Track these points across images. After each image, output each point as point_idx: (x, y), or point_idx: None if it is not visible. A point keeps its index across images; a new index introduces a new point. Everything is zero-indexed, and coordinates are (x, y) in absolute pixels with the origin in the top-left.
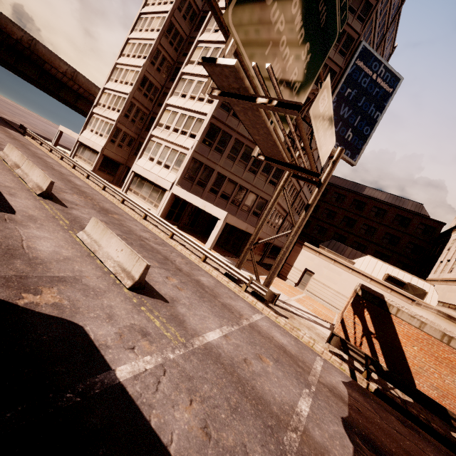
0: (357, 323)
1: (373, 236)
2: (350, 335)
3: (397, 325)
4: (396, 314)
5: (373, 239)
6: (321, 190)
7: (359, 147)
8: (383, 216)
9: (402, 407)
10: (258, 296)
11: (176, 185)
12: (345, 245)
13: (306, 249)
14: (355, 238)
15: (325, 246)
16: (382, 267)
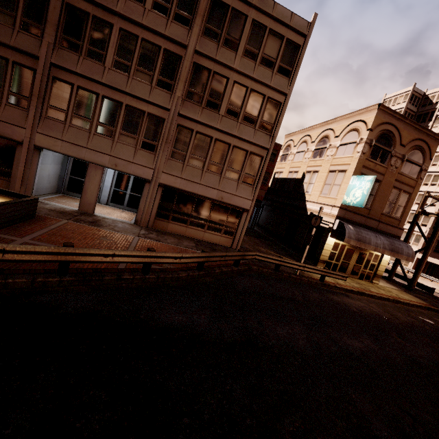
0: None
1: None
2: None
3: None
4: None
5: None
6: None
7: None
8: None
9: None
10: None
11: (418, 253)
12: None
13: None
14: None
15: None
16: None
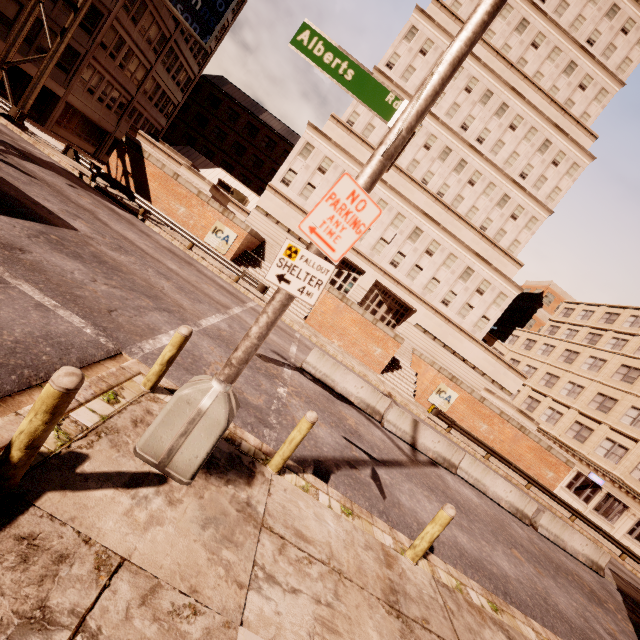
0: (119, 165)
1: (260, 170)
2: (113, 175)
3: (148, 167)
4: (148, 158)
5: (260, 174)
6: (79, 16)
7: (211, 26)
8: (273, 149)
9: (111, 195)
10: (8, 118)
11: None
12: (201, 154)
13: (140, 138)
14: (242, 170)
15: (177, 150)
16: (229, 181)
